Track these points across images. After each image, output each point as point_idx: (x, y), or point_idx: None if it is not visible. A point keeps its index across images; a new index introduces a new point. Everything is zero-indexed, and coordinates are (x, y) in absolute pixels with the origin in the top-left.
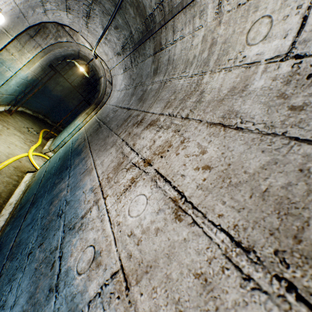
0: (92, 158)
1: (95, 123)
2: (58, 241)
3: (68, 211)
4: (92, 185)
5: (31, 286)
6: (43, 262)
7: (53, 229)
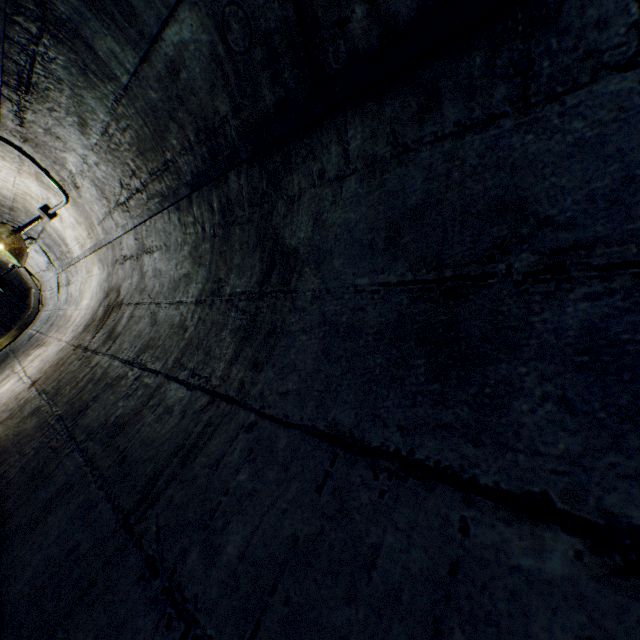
0: None
1: (4, 355)
2: None
3: None
4: None
5: None
6: None
7: None
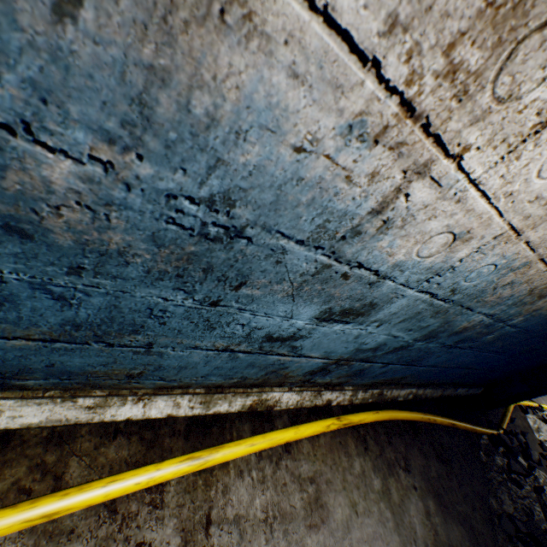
0: None
1: None
2: (317, 261)
3: (272, 219)
4: (353, 118)
5: (311, 301)
6: (303, 286)
7: (249, 261)
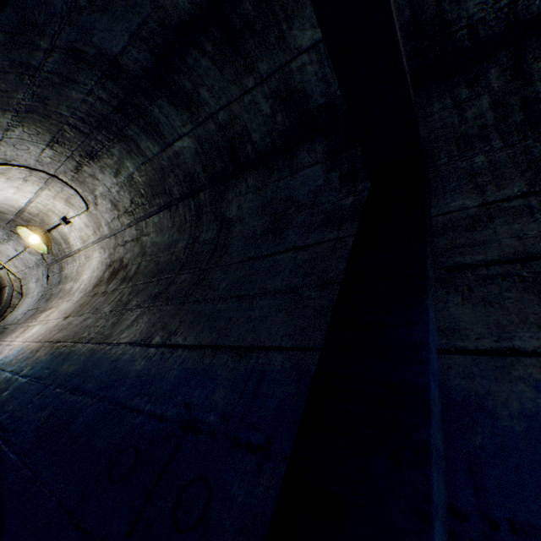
0: (1, 341)
1: None
2: None
3: None
4: (5, 345)
5: None
6: None
7: None
